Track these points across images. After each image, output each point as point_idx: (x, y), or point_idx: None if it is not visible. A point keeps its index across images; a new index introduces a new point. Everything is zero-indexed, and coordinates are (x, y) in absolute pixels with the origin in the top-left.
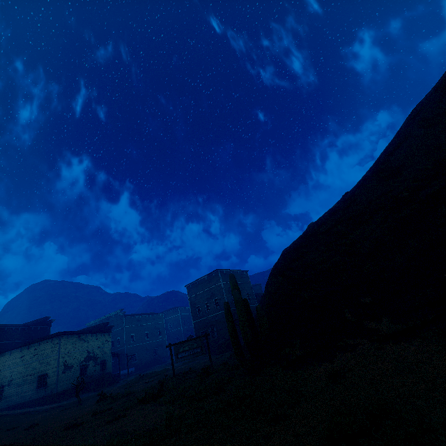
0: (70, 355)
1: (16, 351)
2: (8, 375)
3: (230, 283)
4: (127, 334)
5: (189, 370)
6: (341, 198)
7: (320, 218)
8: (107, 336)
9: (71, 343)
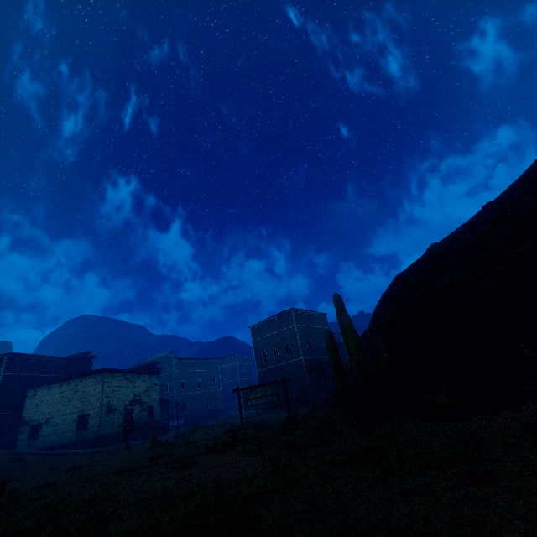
0: (114, 395)
1: (55, 386)
2: (46, 412)
3: (334, 305)
4: (177, 379)
5: (262, 422)
6: (484, 208)
7: (451, 235)
8: (156, 378)
9: (116, 382)
